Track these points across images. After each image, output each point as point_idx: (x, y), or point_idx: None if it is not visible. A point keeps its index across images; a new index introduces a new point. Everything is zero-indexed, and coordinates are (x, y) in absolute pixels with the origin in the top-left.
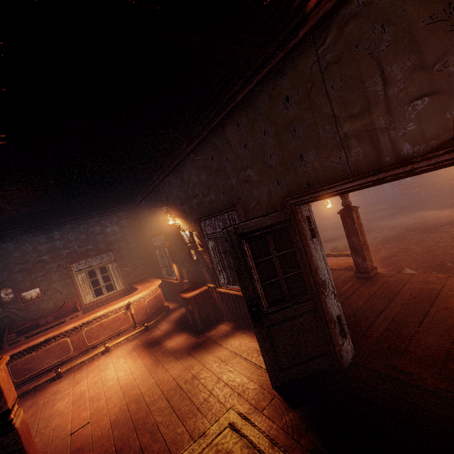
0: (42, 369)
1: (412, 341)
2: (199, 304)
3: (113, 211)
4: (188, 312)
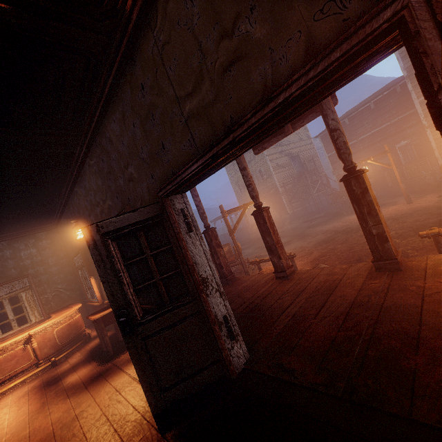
0: None
1: (305, 334)
2: (116, 326)
3: (30, 232)
4: (100, 337)
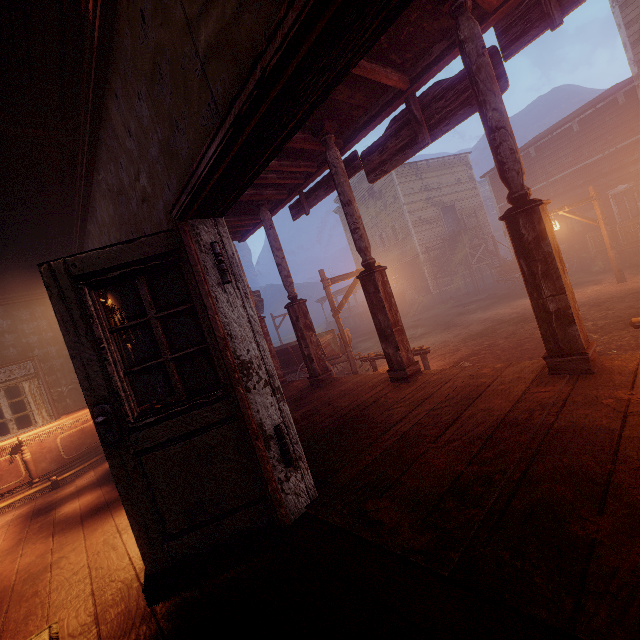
0: None
1: (413, 466)
2: None
3: (38, 296)
4: None
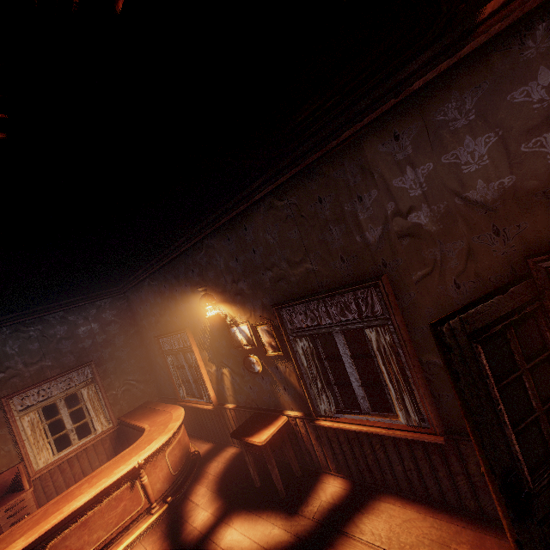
0: None
1: None
2: None
3: (90, 299)
4: (252, 466)
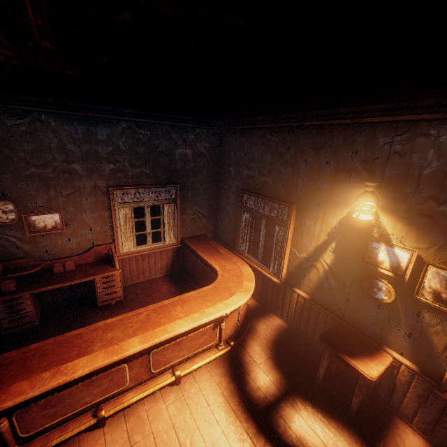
0: (73, 413)
1: None
2: None
3: (193, 123)
4: (324, 368)
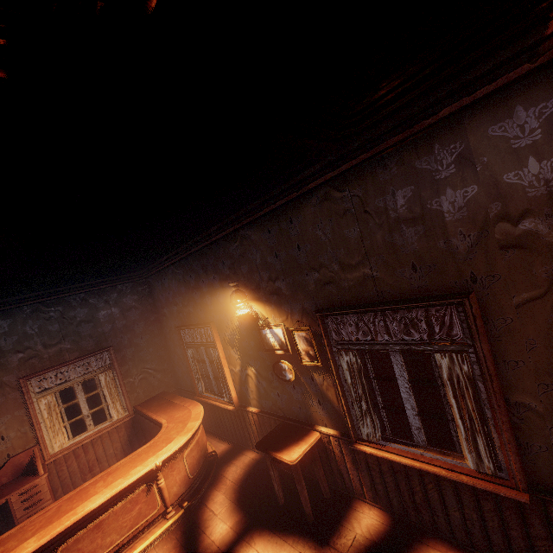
0: None
1: None
2: None
3: (112, 282)
4: (277, 481)
